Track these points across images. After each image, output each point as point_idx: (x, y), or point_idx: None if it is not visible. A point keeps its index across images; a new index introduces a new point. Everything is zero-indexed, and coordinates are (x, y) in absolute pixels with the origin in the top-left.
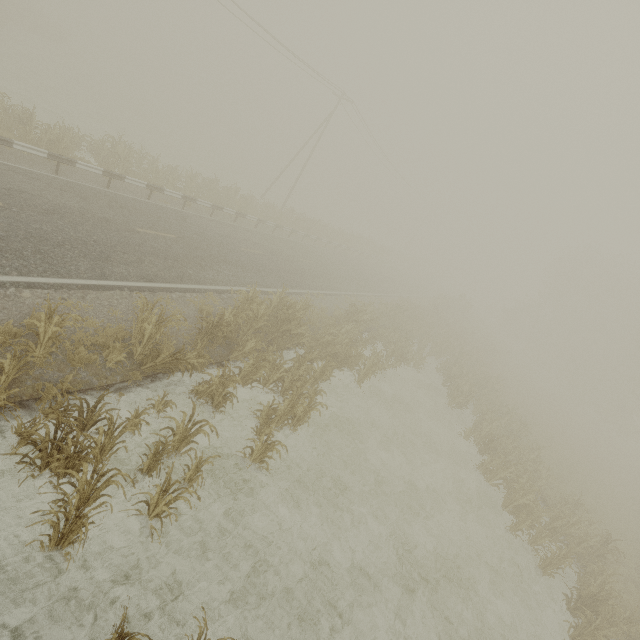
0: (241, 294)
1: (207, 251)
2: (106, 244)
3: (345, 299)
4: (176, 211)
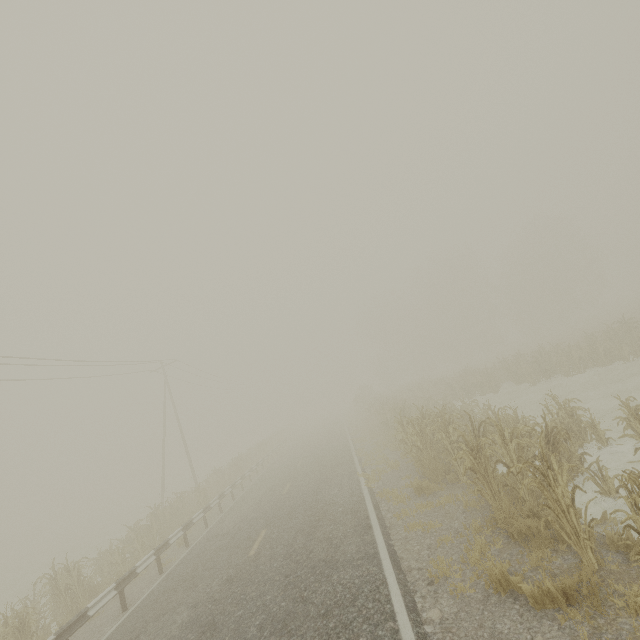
0: (372, 481)
1: (294, 508)
2: (292, 568)
3: (361, 441)
4: (198, 545)
